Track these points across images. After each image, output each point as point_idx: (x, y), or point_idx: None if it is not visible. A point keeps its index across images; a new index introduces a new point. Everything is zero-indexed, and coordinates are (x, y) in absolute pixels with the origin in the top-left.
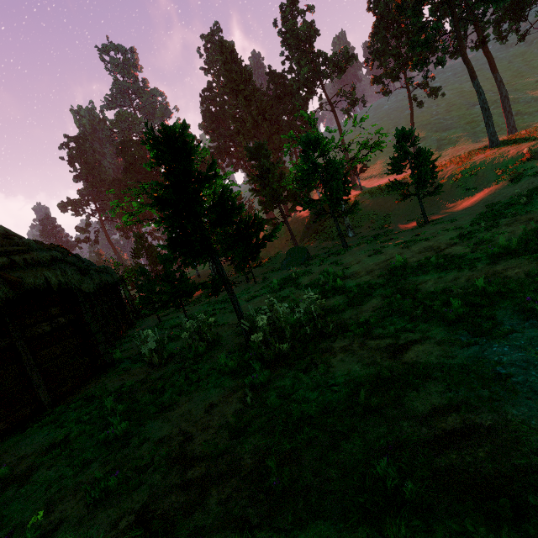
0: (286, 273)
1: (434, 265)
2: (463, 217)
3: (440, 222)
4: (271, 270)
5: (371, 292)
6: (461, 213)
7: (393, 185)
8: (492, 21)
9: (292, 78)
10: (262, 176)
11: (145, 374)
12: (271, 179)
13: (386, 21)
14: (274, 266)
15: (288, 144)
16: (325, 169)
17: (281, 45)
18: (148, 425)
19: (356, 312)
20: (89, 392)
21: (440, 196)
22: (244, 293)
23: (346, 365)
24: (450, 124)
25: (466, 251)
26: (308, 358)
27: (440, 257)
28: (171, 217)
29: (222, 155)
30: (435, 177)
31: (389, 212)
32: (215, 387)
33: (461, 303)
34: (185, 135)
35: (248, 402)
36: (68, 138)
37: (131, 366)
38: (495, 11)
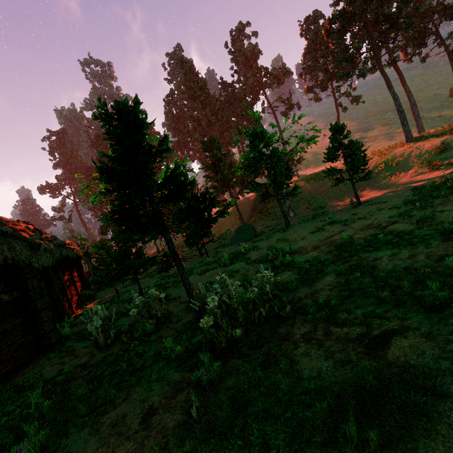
0: (235, 248)
1: (383, 241)
2: (393, 199)
3: (372, 203)
4: (222, 245)
5: (323, 268)
6: (389, 196)
7: (329, 171)
8: (399, 46)
9: (240, 87)
10: (215, 164)
11: (89, 356)
12: (223, 167)
13: (315, 44)
14: (225, 242)
15: (237, 136)
16: (269, 157)
17: (231, 61)
18: (72, 436)
19: (310, 290)
20: (24, 379)
21: (368, 182)
22: (197, 267)
23: (313, 361)
24: (369, 126)
25: (411, 228)
26: (265, 348)
27: (387, 234)
28: (119, 190)
29: (181, 148)
30: (366, 164)
31: (324, 195)
32: (158, 380)
33: (438, 285)
34: (138, 112)
35: (194, 414)
36: (50, 132)
37: (77, 345)
38: (401, 39)
